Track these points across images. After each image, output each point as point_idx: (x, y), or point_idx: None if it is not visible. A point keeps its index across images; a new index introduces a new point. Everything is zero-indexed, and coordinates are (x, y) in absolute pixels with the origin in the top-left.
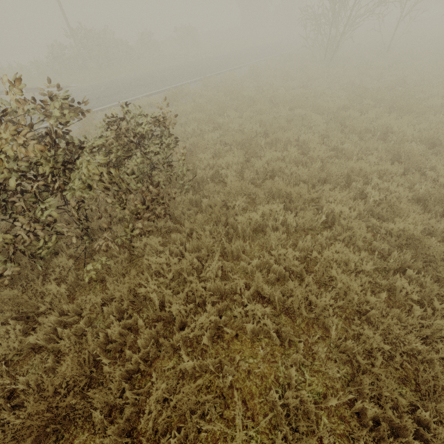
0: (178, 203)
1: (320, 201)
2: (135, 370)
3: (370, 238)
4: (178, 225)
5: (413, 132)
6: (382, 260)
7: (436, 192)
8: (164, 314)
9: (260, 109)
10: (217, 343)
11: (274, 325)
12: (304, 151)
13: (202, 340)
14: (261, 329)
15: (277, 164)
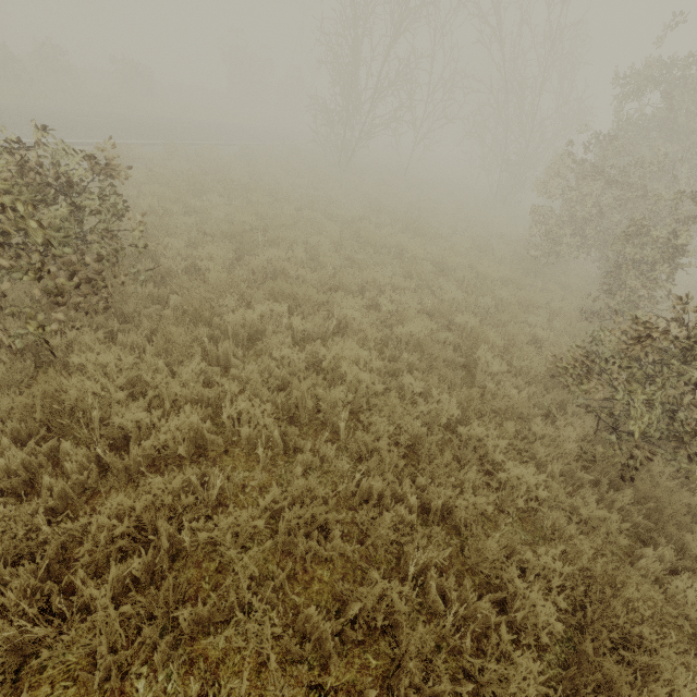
0: (129, 297)
1: (332, 309)
2: (58, 510)
3: (382, 344)
4: (130, 325)
5: (424, 252)
6: (392, 361)
7: (441, 306)
8: (110, 431)
9: (257, 201)
10: (198, 463)
11: (276, 425)
12: (314, 258)
13: (178, 451)
14: (260, 435)
15: (280, 263)
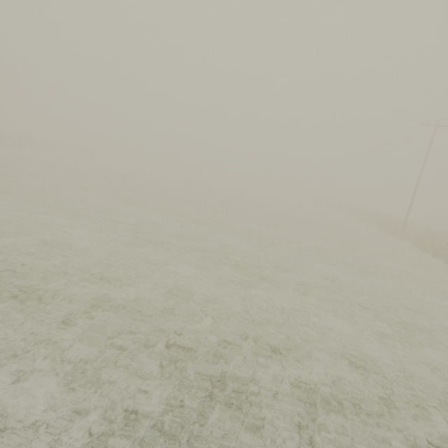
0: None
1: None
2: None
3: None
4: None
5: None
6: None
7: None
8: None
9: None
10: None
11: None
12: None
13: None
14: None
15: None
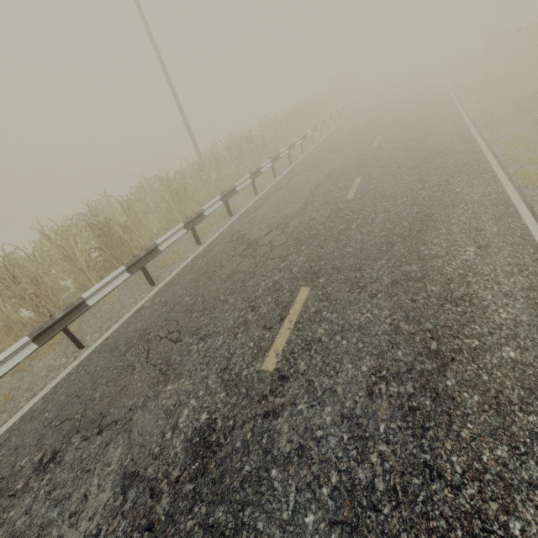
0: None
1: None
2: None
3: None
4: None
5: None
6: None
7: None
8: None
9: None
10: None
11: None
12: None
13: None
14: None
15: None
